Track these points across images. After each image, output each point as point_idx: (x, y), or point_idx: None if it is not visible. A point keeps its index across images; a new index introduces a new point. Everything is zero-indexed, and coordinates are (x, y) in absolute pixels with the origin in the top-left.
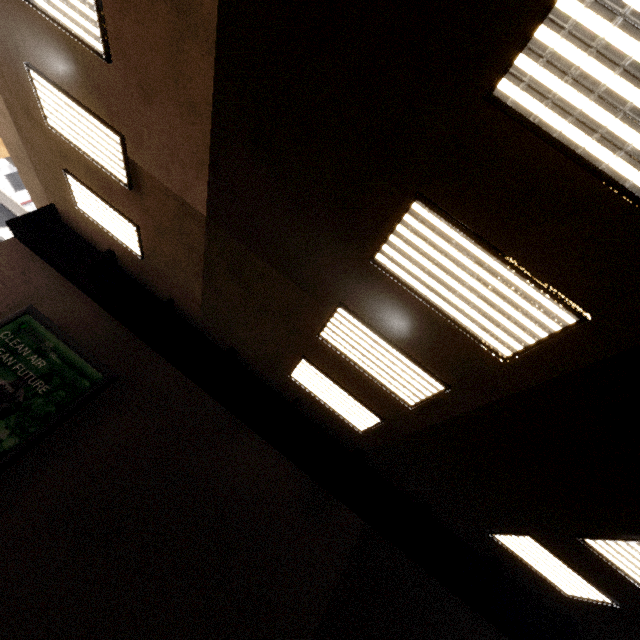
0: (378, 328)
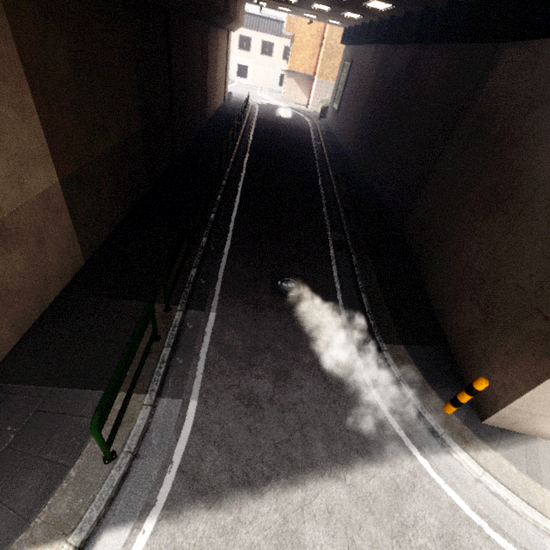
0: (312, 5)
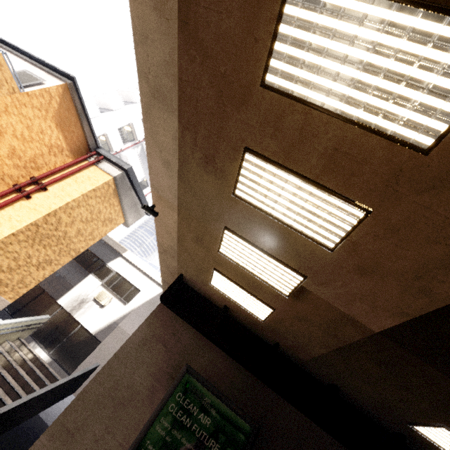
0: None
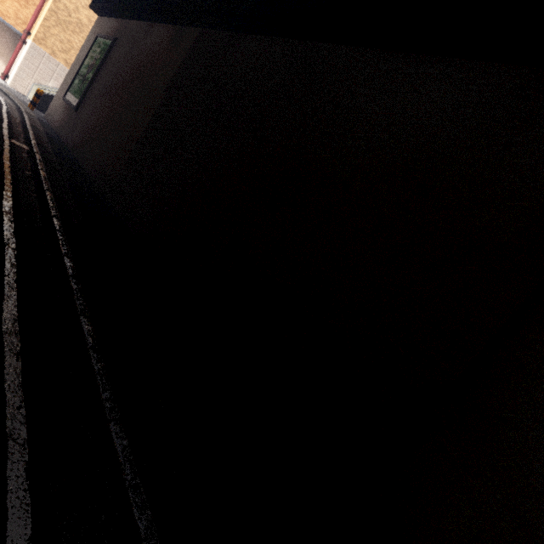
0: None
